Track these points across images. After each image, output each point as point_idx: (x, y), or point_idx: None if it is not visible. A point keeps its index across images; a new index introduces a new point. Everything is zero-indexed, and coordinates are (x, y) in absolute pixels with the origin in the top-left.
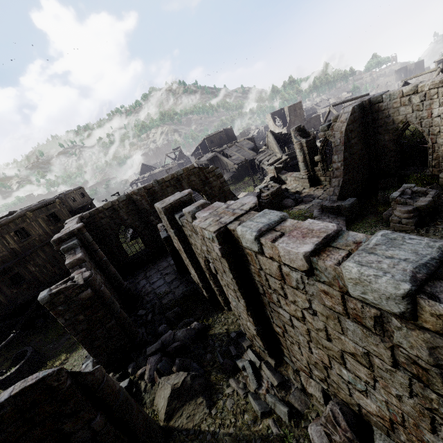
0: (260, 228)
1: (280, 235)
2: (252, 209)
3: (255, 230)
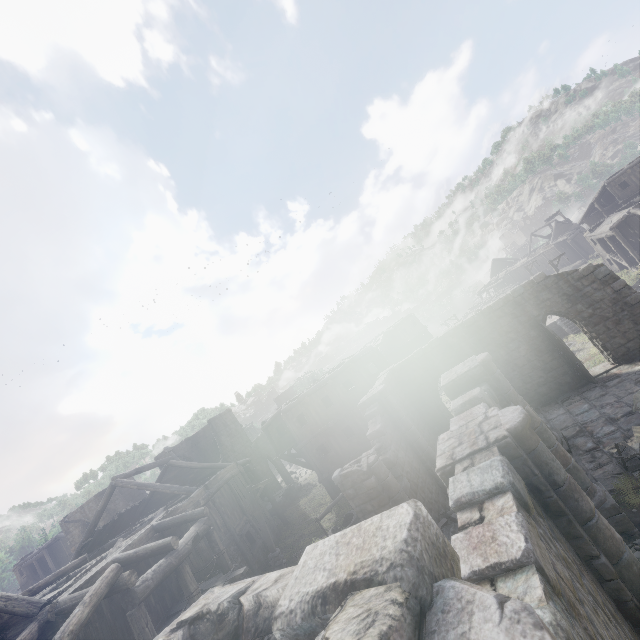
0: (460, 496)
1: (474, 522)
2: (497, 442)
3: (454, 497)
